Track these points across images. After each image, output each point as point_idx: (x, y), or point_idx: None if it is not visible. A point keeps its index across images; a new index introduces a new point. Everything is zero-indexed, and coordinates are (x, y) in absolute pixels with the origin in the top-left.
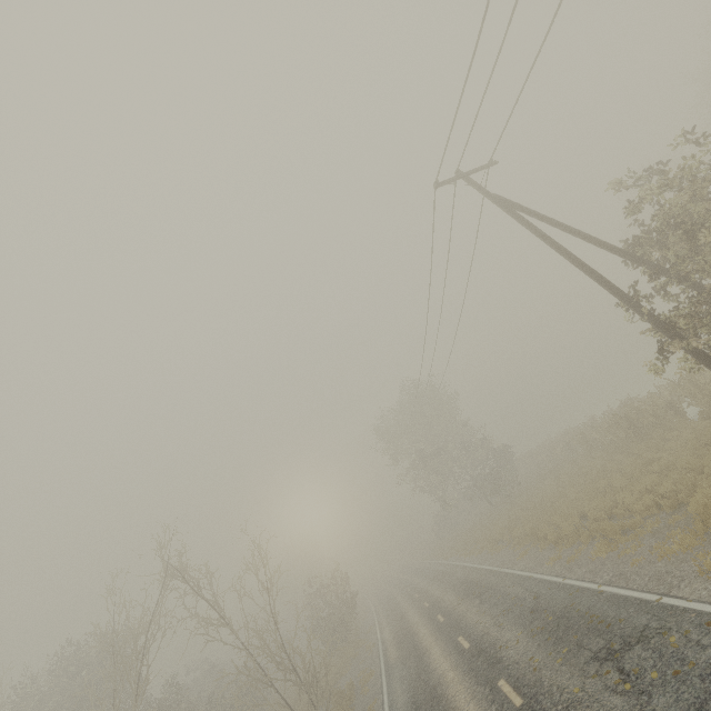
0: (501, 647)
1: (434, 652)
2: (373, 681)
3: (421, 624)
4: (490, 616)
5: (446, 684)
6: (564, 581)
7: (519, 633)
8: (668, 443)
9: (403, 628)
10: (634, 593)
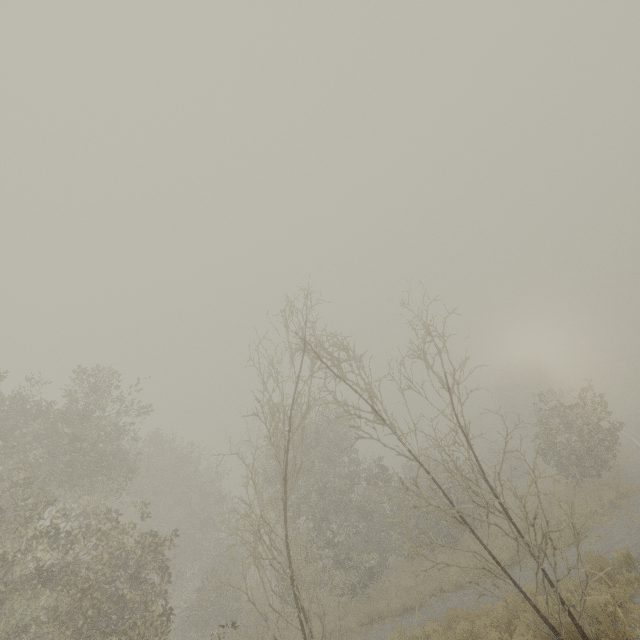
0: None
1: None
2: None
3: None
4: None
5: None
6: None
7: None
8: None
9: None
10: None
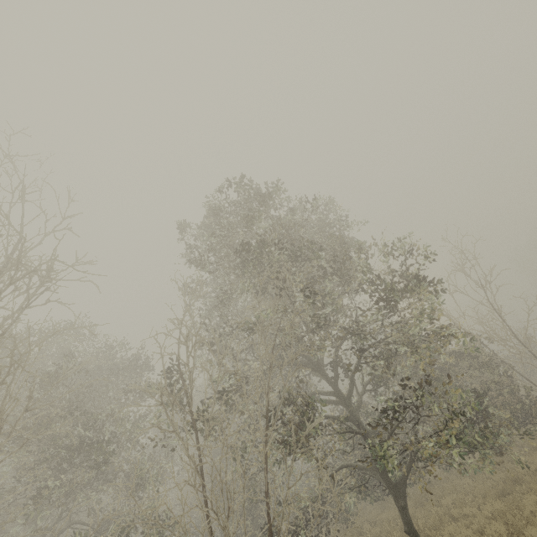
0: None
1: None
2: None
3: None
4: None
5: None
6: None
7: None
8: None
9: None
10: None
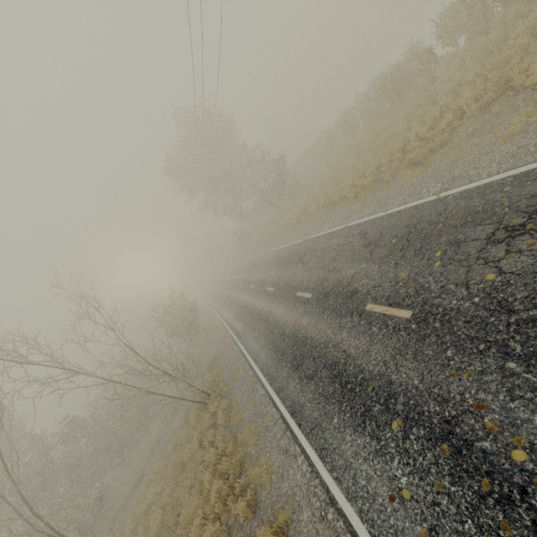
0: (349, 282)
1: (278, 312)
2: (231, 348)
3: (255, 300)
4: (320, 268)
5: (304, 329)
6: (387, 213)
7: (364, 266)
8: (442, 76)
9: (240, 308)
10: (497, 177)
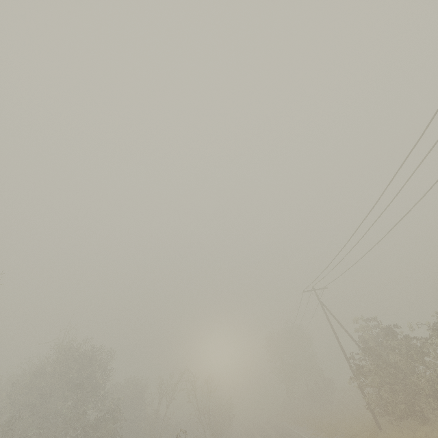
0: None
1: None
2: None
3: None
4: None
5: None
6: None
7: None
8: None
9: None
10: None
